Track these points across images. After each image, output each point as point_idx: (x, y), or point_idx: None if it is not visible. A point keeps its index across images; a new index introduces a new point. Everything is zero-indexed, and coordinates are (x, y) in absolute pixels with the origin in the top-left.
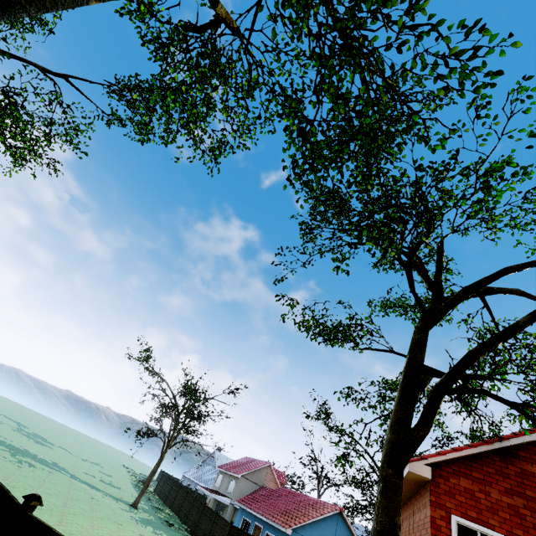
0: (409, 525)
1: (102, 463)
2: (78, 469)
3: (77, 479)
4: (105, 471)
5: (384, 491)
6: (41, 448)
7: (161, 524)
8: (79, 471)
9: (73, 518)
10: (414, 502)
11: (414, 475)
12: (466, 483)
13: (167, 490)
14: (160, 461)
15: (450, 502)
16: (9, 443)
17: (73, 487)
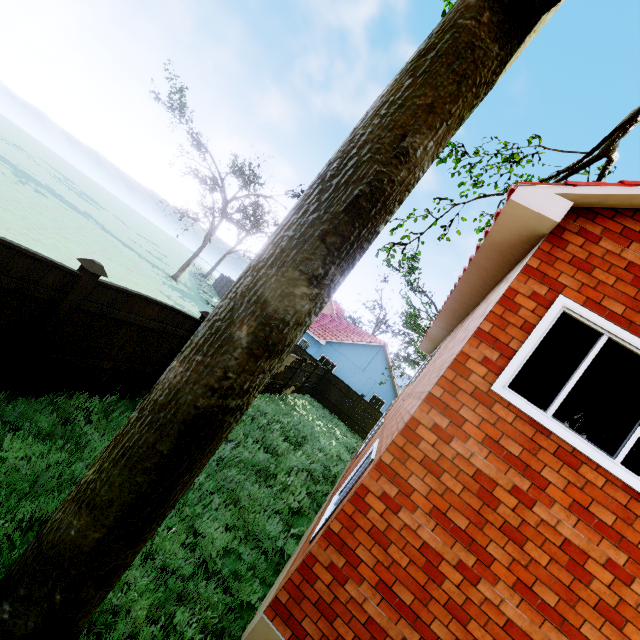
0: (451, 338)
1: (163, 248)
2: (122, 233)
3: (109, 233)
4: (162, 252)
5: (415, 61)
6: (81, 201)
7: (198, 300)
8: (123, 235)
9: (58, 238)
10: (477, 307)
11: (515, 218)
12: (639, 256)
13: (221, 286)
14: (202, 246)
15: (572, 277)
16: (25, 172)
17: (93, 231)
